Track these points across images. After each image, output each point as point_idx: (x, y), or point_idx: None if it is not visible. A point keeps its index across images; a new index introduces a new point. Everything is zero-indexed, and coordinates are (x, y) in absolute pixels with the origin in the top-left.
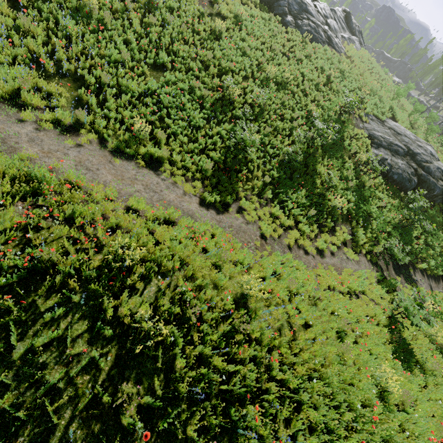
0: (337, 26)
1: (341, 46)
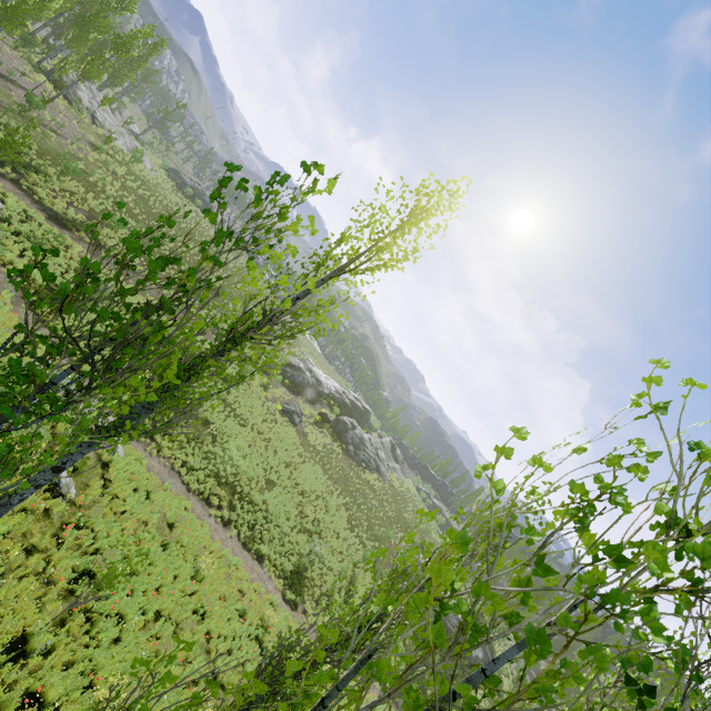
0: (385, 456)
1: (386, 474)
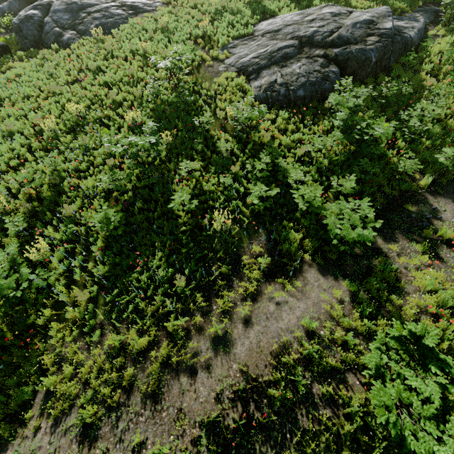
0: None
1: (153, 0)
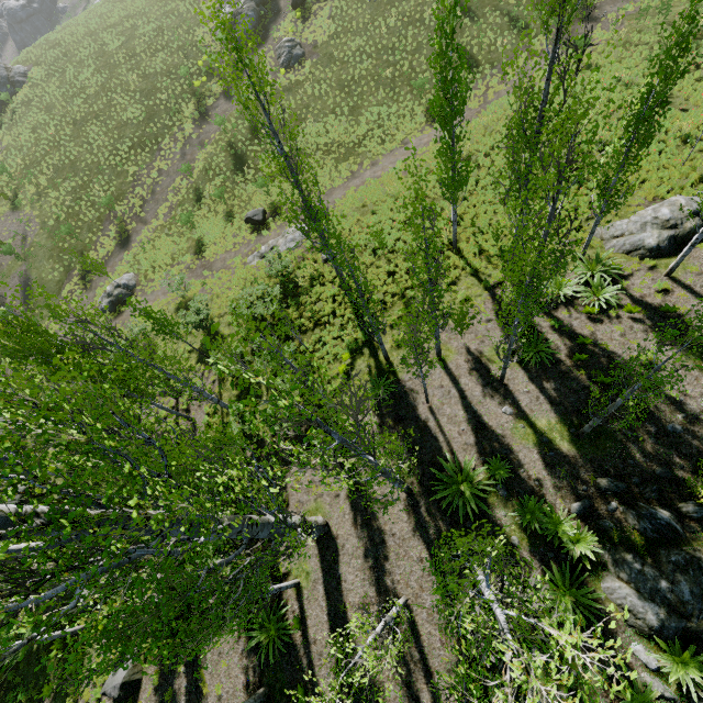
0: None
1: None
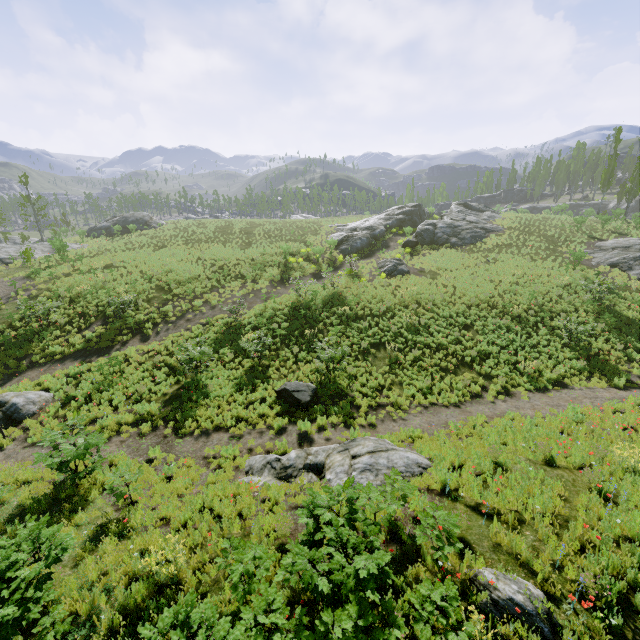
0: (474, 217)
1: (494, 226)
